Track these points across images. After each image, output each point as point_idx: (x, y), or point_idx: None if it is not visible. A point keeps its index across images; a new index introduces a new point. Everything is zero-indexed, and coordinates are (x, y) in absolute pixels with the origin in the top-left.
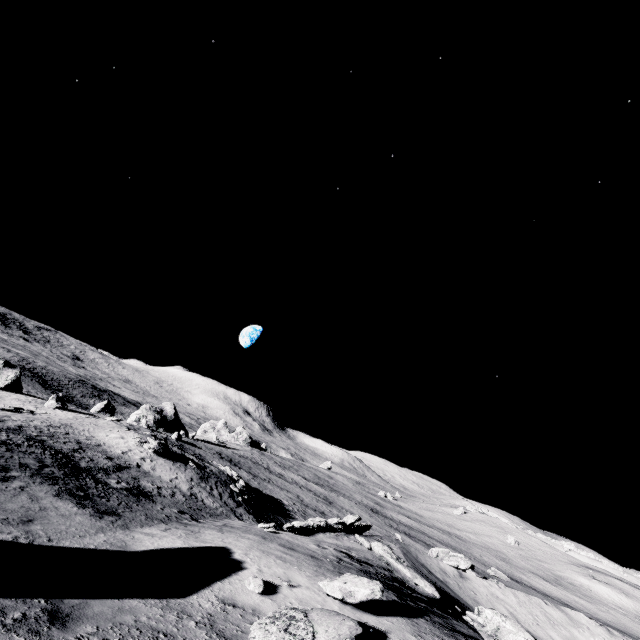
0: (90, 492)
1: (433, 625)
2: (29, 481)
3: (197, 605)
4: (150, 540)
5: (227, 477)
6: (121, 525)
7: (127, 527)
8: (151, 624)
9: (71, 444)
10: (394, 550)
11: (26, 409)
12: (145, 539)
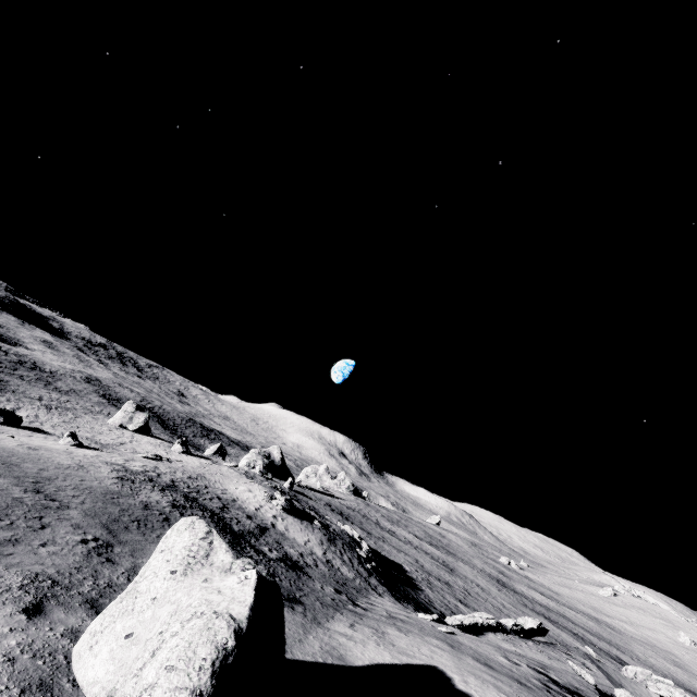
0: None
1: None
2: None
3: None
4: (357, 648)
5: (349, 538)
6: (313, 619)
7: (318, 622)
8: None
9: (215, 501)
10: (595, 672)
11: (163, 457)
12: (351, 646)
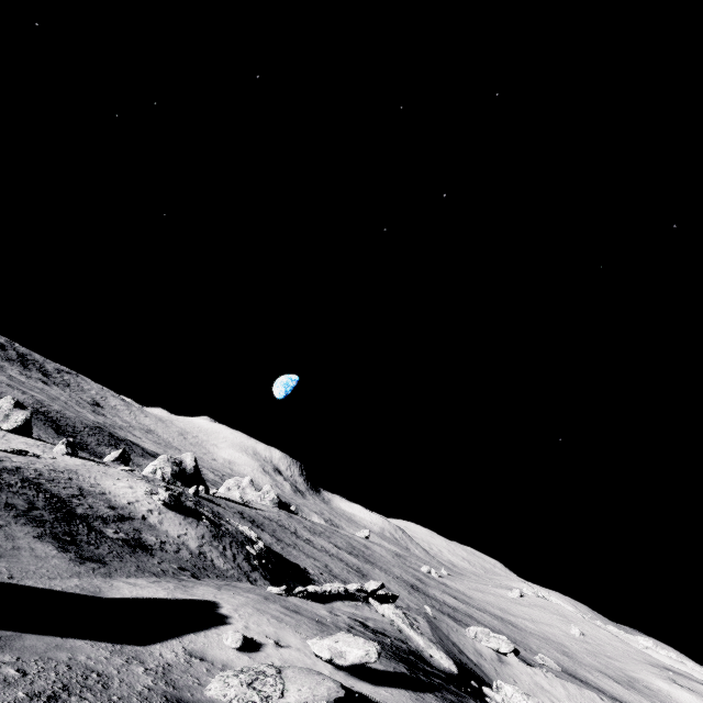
0: (79, 538)
1: (443, 702)
2: (11, 521)
3: (157, 654)
4: (130, 589)
5: (245, 538)
6: (103, 573)
7: (110, 575)
8: (88, 663)
9: (71, 490)
10: (420, 624)
11: (31, 452)
12: (124, 587)
